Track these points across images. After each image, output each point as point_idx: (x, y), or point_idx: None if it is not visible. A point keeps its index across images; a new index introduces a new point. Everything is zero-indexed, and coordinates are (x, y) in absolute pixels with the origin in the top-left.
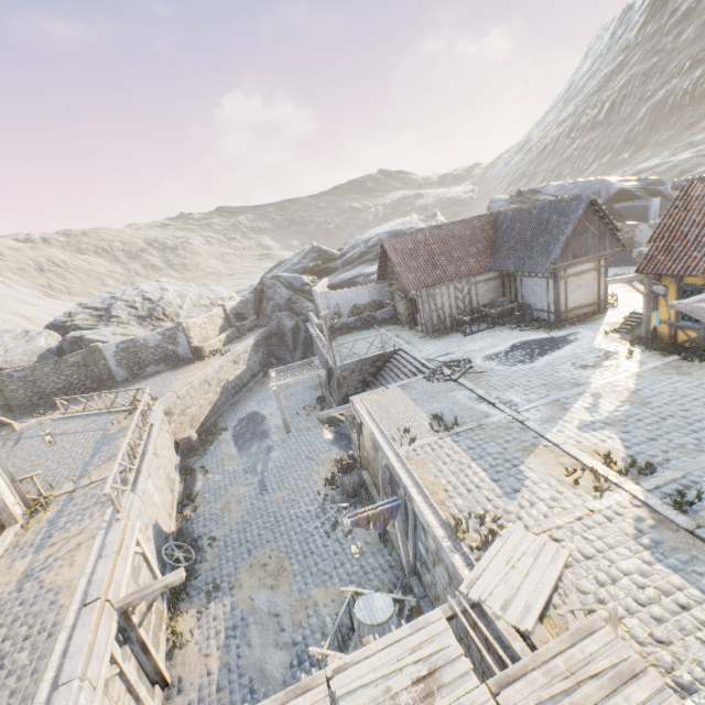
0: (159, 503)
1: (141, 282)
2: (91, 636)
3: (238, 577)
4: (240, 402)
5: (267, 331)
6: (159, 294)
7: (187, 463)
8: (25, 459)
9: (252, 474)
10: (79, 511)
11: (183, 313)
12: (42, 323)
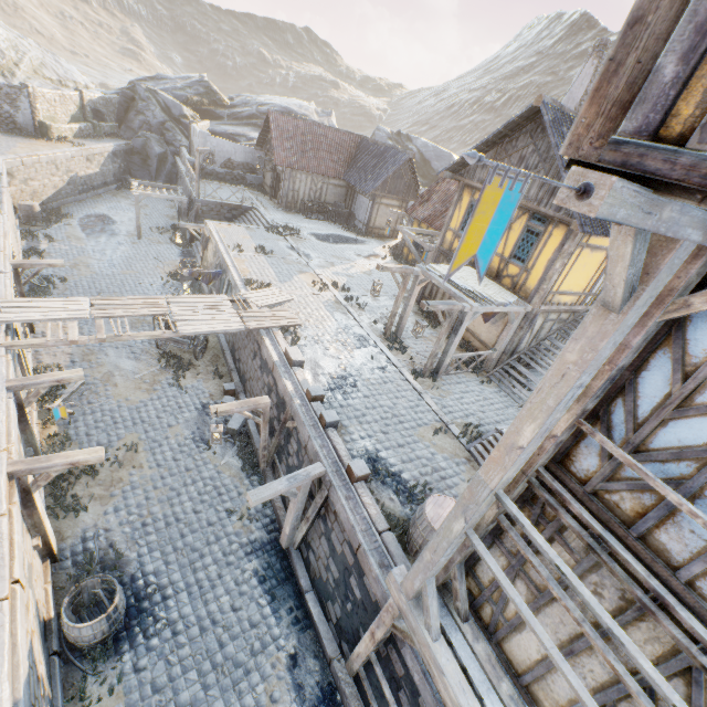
0: (13, 238)
1: None
2: (4, 264)
3: None
4: (88, 202)
5: (129, 145)
6: None
7: (27, 229)
8: None
9: (102, 254)
10: None
11: (20, 74)
12: None
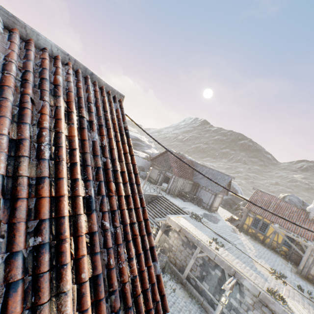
0: None
1: None
2: None
3: None
4: None
5: None
6: None
7: None
8: None
9: None
10: None
11: None
12: None
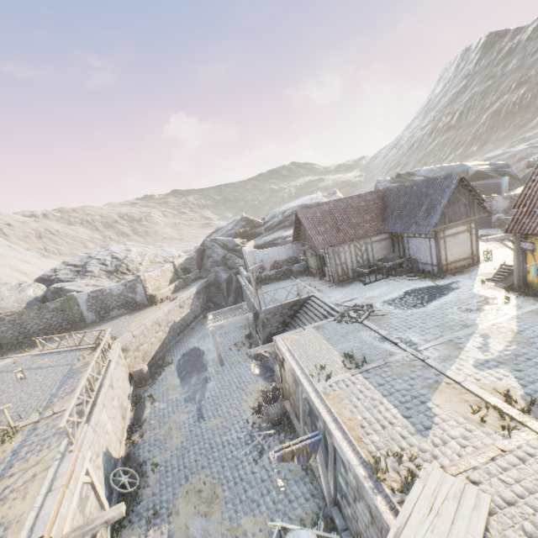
0: (110, 431)
1: (111, 245)
2: None
3: (175, 503)
4: (184, 339)
5: (206, 281)
6: (124, 254)
7: (138, 392)
8: (4, 391)
9: (192, 402)
10: (40, 441)
11: (142, 268)
12: (35, 276)
